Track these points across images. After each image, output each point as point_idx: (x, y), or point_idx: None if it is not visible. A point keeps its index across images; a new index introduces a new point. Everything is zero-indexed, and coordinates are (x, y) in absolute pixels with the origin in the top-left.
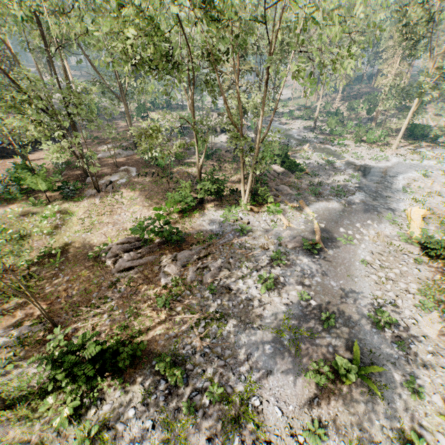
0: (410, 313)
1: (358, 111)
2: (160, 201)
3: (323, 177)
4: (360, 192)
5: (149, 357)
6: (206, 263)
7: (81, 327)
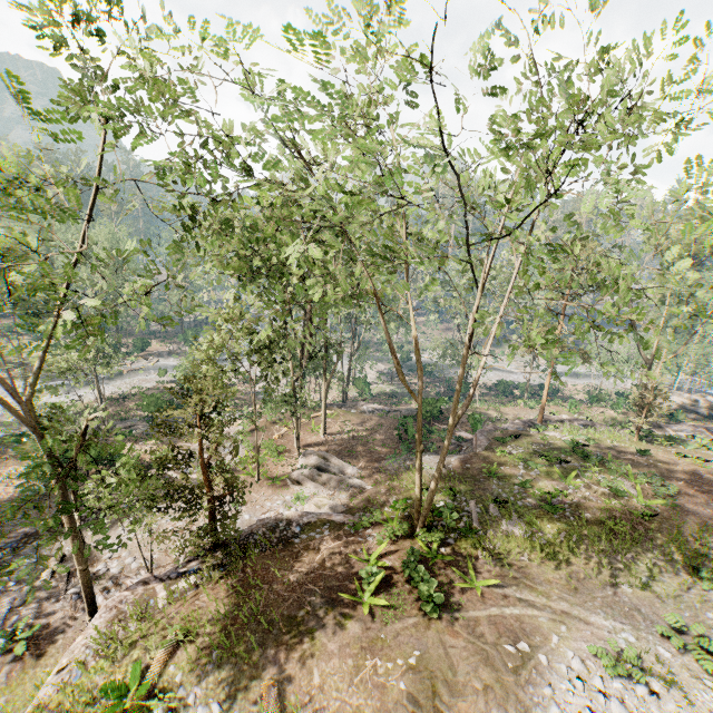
0: (111, 390)
1: None
2: None
3: None
4: None
5: None
6: None
7: None
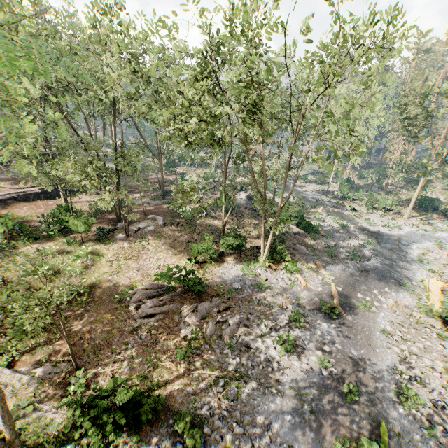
0: (438, 395)
1: (368, 180)
2: (183, 250)
3: (338, 240)
4: (375, 258)
5: (166, 414)
6: (226, 317)
7: (101, 372)
